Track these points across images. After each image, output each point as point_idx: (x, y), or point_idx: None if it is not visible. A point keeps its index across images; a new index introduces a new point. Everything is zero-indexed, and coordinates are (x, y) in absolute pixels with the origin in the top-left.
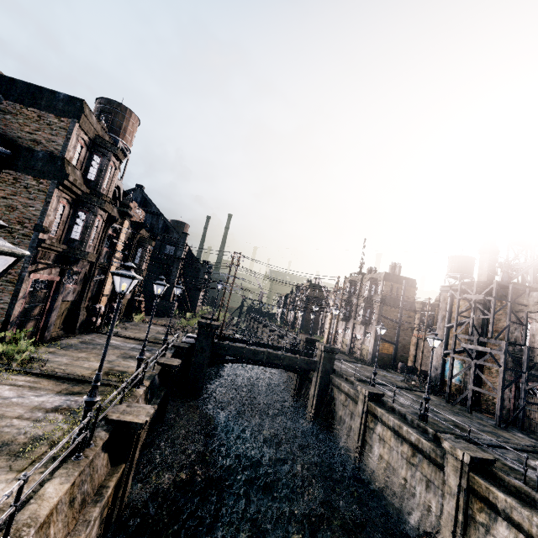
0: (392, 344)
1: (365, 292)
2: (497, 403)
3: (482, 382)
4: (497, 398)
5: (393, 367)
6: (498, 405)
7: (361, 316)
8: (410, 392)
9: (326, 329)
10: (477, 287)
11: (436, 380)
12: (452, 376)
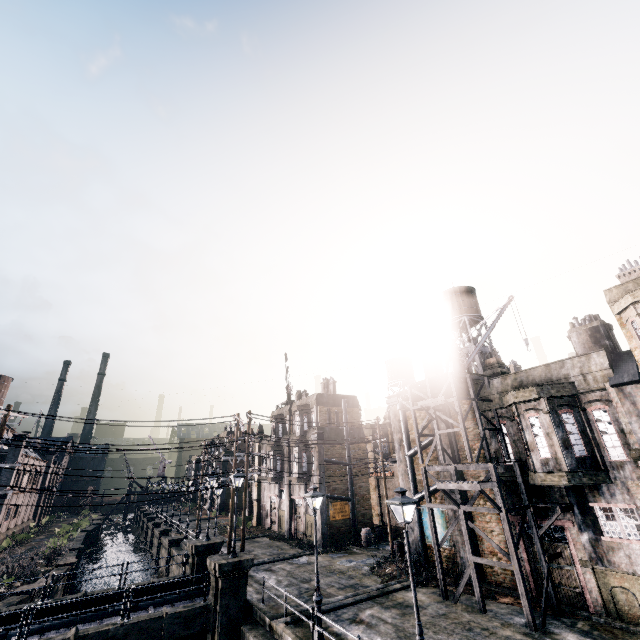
0: (347, 500)
1: (296, 428)
2: (518, 582)
3: (476, 535)
4: (515, 572)
5: (356, 540)
6: (520, 585)
7: (296, 468)
8: (387, 600)
9: (254, 500)
10: (430, 387)
11: (417, 549)
12: (439, 543)
